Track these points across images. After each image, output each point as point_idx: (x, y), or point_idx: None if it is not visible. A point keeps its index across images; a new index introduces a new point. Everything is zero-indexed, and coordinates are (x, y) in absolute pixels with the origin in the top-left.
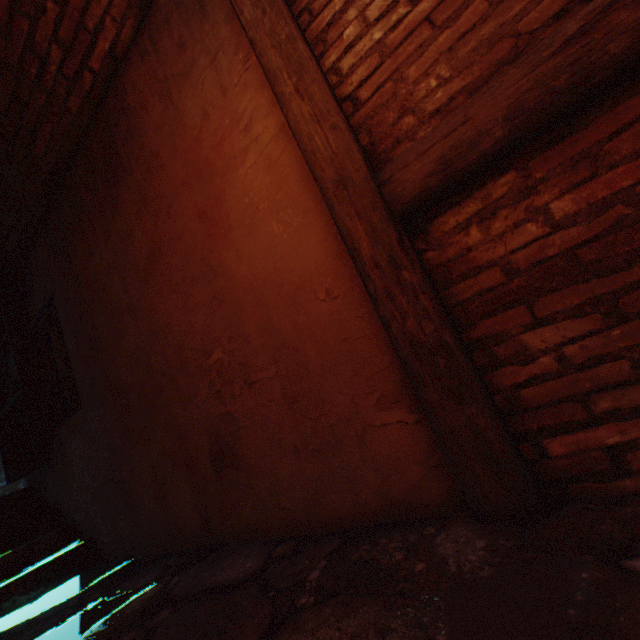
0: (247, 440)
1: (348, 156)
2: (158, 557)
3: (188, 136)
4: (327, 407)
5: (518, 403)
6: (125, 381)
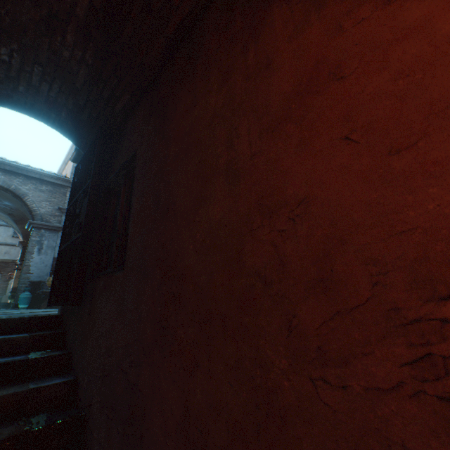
0: None
1: None
2: None
3: None
4: None
5: None
6: (185, 263)
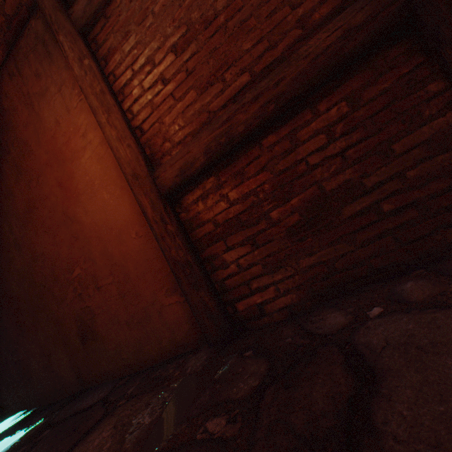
0: (100, 322)
1: (137, 162)
2: (49, 405)
3: (47, 134)
4: (142, 297)
5: (225, 287)
6: (16, 292)
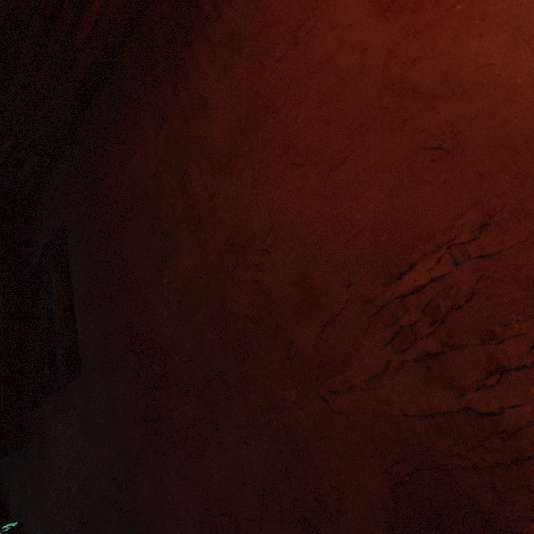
0: None
1: None
2: None
3: None
4: None
5: None
6: (163, 335)
